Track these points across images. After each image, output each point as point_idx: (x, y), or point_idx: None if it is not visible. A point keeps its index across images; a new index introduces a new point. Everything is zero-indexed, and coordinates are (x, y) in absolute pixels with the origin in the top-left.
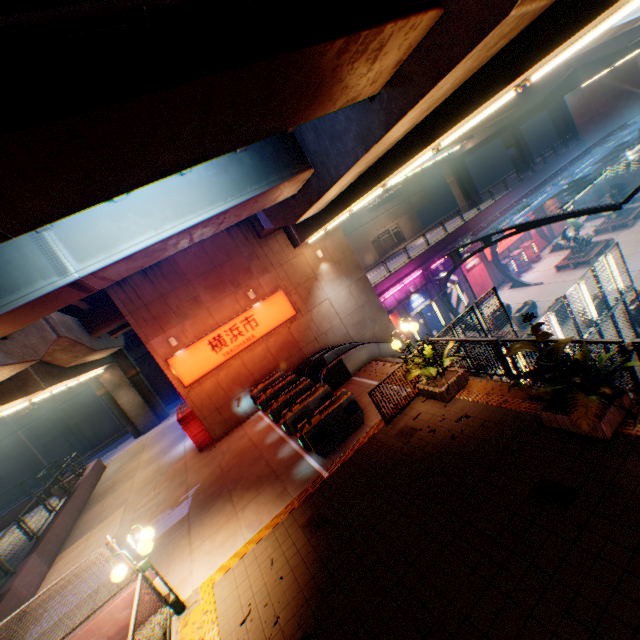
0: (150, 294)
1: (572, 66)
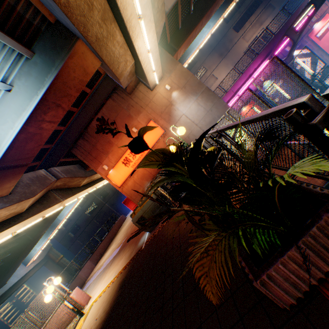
0: (89, 147)
1: None
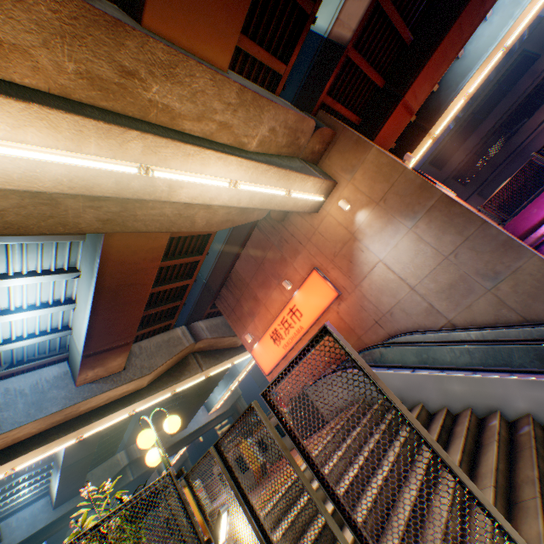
0: (232, 301)
1: None
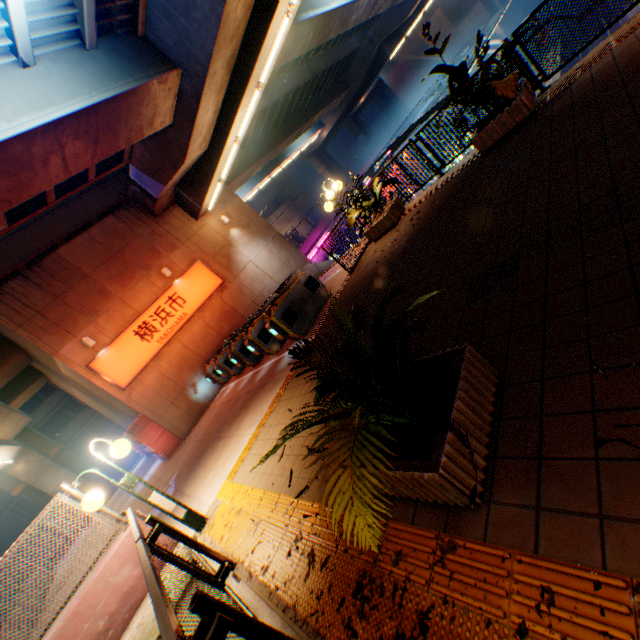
0: (40, 299)
1: (377, 42)
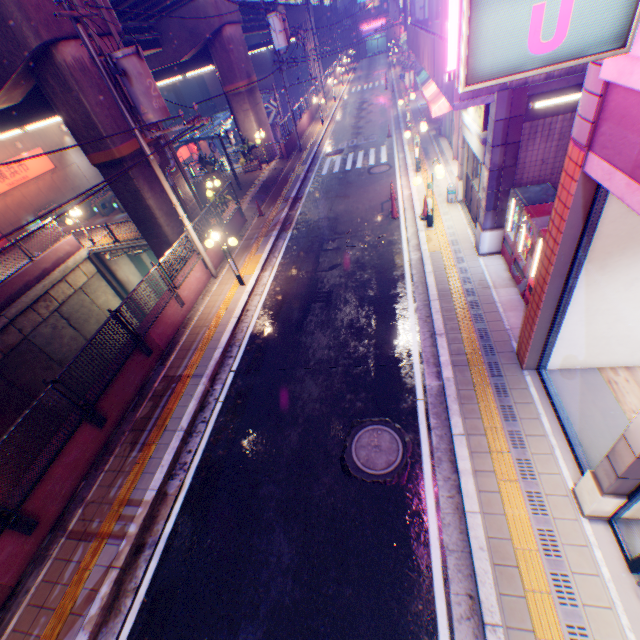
0: None
1: None
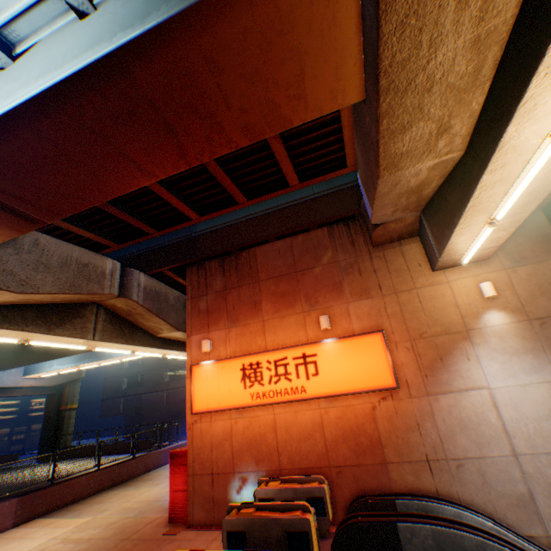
0: (216, 283)
1: None
